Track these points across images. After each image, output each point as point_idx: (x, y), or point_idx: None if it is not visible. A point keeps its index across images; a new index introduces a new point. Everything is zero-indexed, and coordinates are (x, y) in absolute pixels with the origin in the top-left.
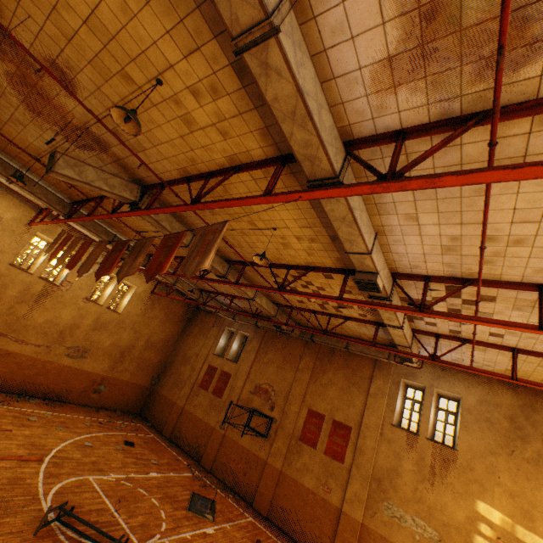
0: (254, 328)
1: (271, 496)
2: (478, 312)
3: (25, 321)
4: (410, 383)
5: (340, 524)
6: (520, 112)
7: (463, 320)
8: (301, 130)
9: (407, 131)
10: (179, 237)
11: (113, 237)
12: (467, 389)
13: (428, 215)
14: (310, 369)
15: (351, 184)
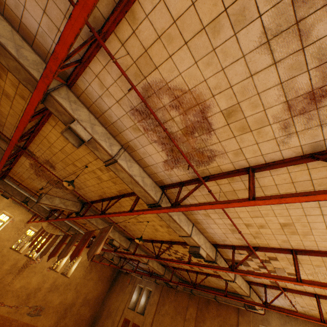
0: (155, 284)
1: None
2: (275, 267)
3: (8, 287)
4: None
5: None
6: (219, 176)
7: (255, 275)
8: (136, 187)
9: (184, 182)
10: (91, 233)
11: (69, 227)
12: None
13: (213, 214)
14: (194, 318)
15: (162, 207)
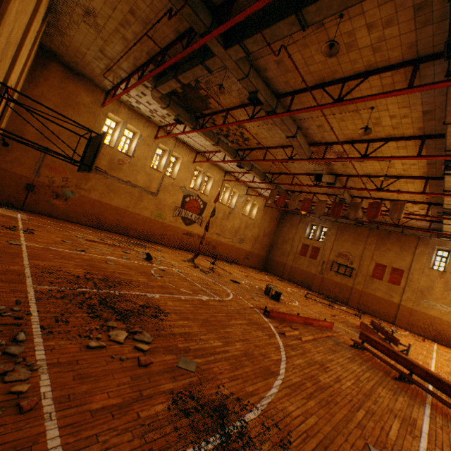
0: (330, 222)
1: (357, 301)
2: None
3: (224, 227)
4: (440, 248)
5: (399, 309)
6: None
7: None
8: None
9: None
10: (379, 204)
11: (276, 186)
12: None
13: None
14: (374, 243)
15: None
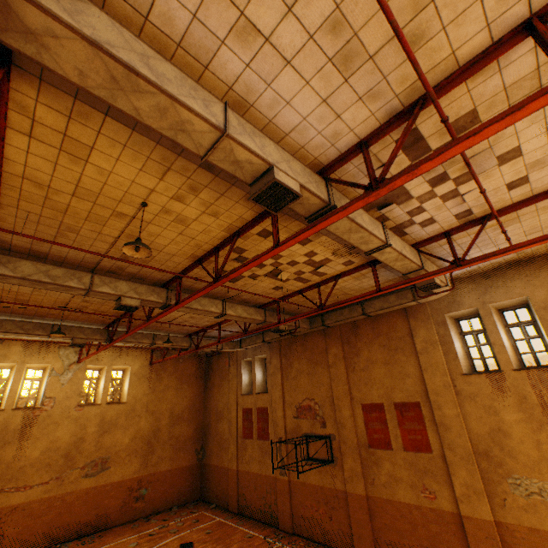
0: (267, 346)
1: (370, 534)
2: (469, 159)
3: (17, 463)
4: (458, 315)
5: (469, 536)
6: None
7: (438, 158)
8: None
9: None
10: None
11: (51, 328)
12: (528, 284)
13: (260, 1)
14: (342, 358)
15: None
